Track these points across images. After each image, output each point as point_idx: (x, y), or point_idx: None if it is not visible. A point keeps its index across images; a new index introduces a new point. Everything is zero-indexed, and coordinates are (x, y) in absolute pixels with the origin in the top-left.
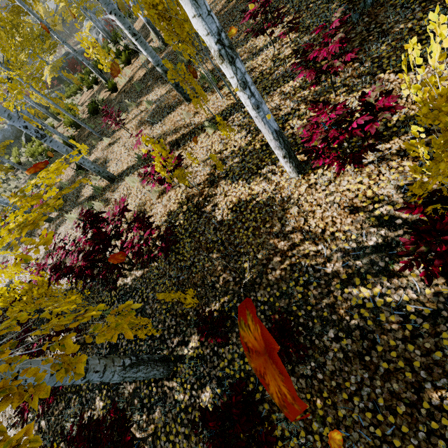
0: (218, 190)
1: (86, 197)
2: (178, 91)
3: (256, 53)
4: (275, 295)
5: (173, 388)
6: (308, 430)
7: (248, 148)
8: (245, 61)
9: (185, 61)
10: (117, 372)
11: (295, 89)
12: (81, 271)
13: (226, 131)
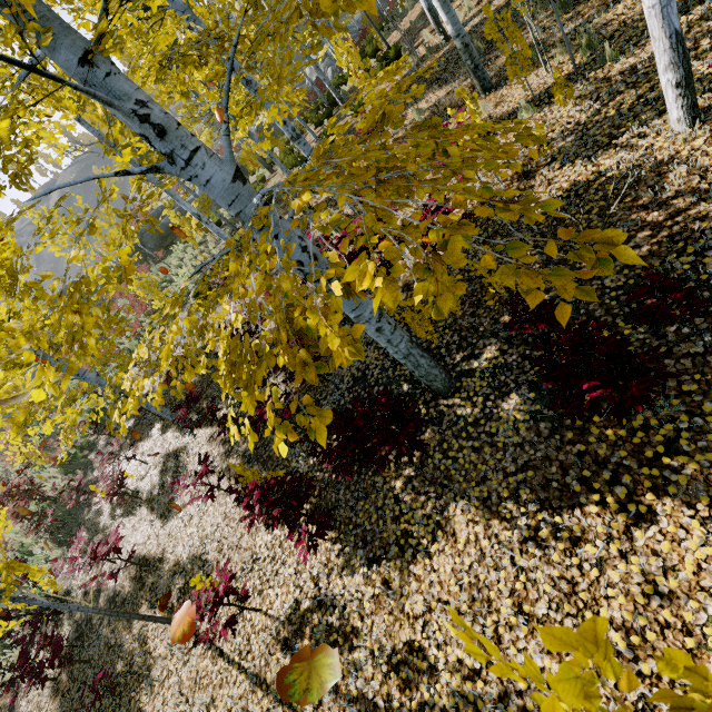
0: (537, 180)
1: (317, 237)
2: (476, 76)
3: (614, 2)
4: (638, 275)
5: (455, 404)
6: (694, 414)
7: (593, 119)
8: (592, 18)
9: (481, 48)
10: (405, 339)
11: (691, 25)
12: (344, 267)
13: (562, 95)
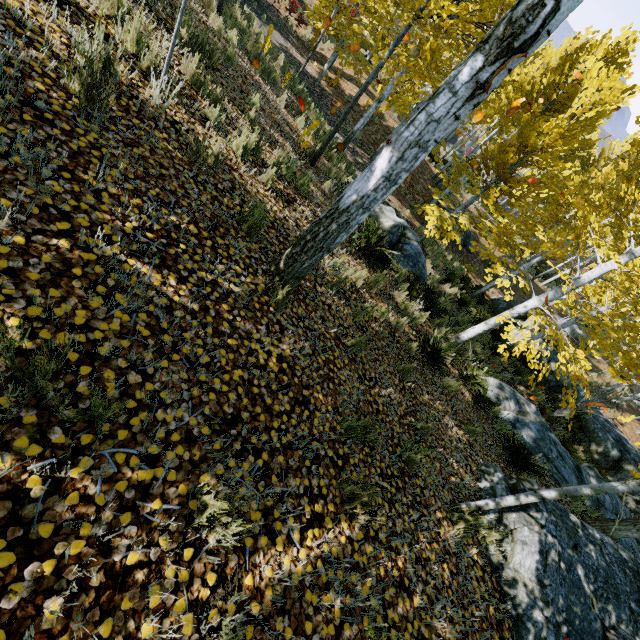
0: None
1: None
2: None
3: None
4: None
5: None
6: None
7: None
8: None
9: None
10: None
11: None
12: None
13: None
